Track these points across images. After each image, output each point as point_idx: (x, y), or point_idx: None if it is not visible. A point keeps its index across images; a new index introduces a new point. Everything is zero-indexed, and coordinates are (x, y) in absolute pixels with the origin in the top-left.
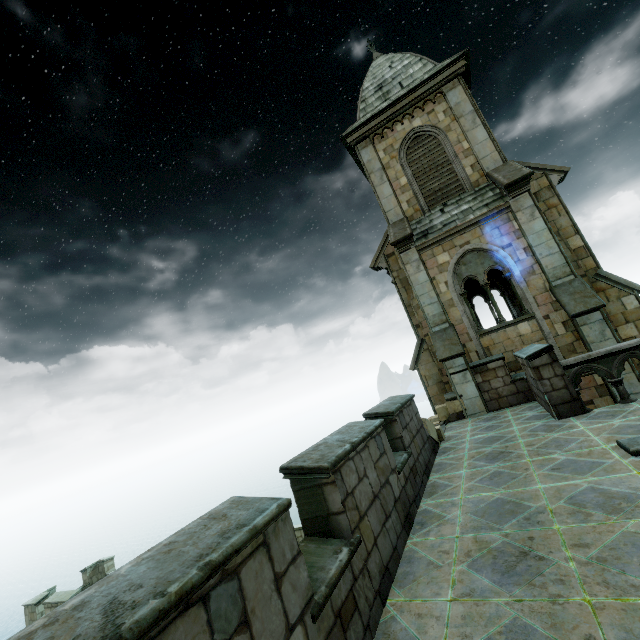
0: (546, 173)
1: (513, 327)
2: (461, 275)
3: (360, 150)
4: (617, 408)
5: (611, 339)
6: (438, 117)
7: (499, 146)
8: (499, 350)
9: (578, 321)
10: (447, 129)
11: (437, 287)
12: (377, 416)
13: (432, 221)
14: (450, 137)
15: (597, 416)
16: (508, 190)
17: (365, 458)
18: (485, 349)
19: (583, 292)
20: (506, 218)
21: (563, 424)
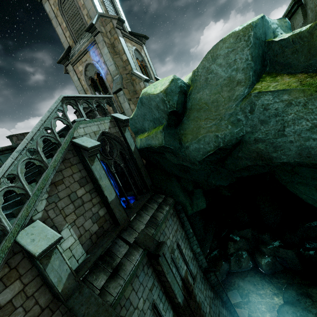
0: (111, 20)
1: None
2: (88, 76)
3: (44, 4)
4: None
5: (126, 102)
6: None
7: (94, 2)
8: None
9: (117, 95)
10: None
11: (81, 82)
12: (8, 137)
13: (76, 48)
14: None
15: None
16: (89, 32)
17: None
18: None
19: (118, 82)
20: (96, 47)
21: None
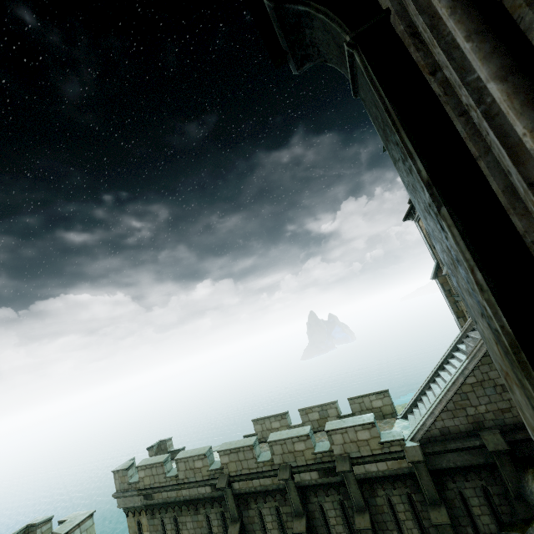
0: None
1: None
2: None
3: None
4: None
5: None
6: None
7: None
8: None
9: None
10: None
11: None
12: None
13: None
14: None
15: None
16: None
17: None
18: None
19: None
20: None
21: None
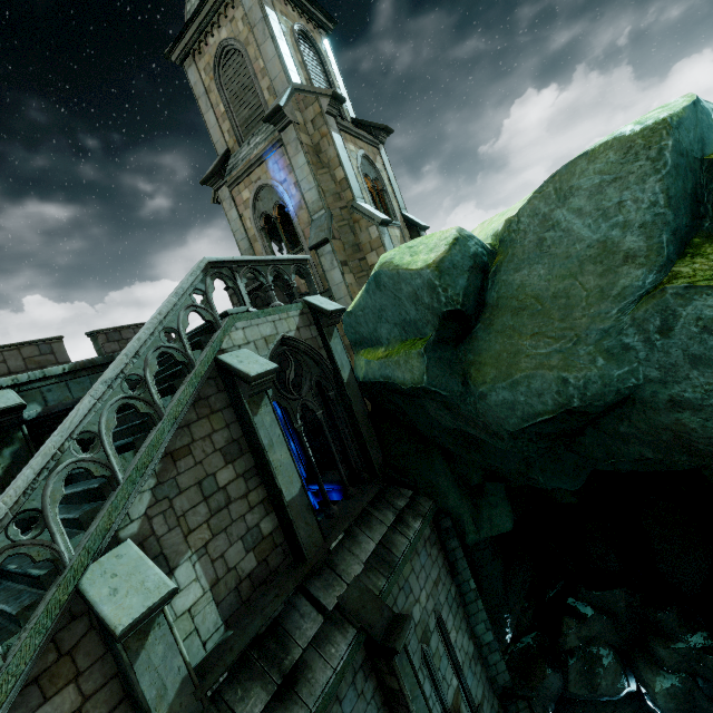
0: (317, 97)
1: None
2: (260, 211)
3: (187, 70)
4: None
5: (337, 268)
6: (238, 26)
7: (285, 64)
8: None
9: (319, 253)
10: (247, 42)
11: (245, 223)
12: (90, 334)
13: (240, 155)
14: (250, 53)
15: None
16: (270, 124)
17: (10, 355)
18: None
19: (322, 226)
20: (281, 152)
21: None
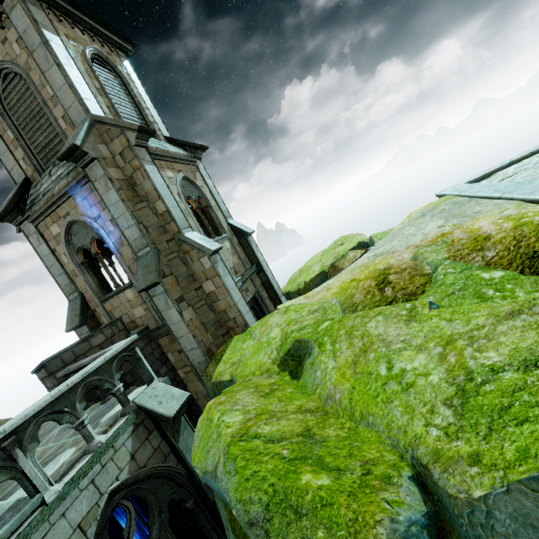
0: (122, 131)
1: (122, 294)
2: (76, 245)
3: None
4: (89, 413)
5: (173, 308)
6: (14, 49)
7: (78, 94)
8: (119, 313)
9: (150, 293)
10: (27, 67)
11: (60, 258)
12: None
13: (41, 186)
14: (33, 78)
15: (68, 425)
16: (69, 162)
17: None
18: (110, 313)
19: (149, 267)
20: (89, 188)
21: (53, 431)
